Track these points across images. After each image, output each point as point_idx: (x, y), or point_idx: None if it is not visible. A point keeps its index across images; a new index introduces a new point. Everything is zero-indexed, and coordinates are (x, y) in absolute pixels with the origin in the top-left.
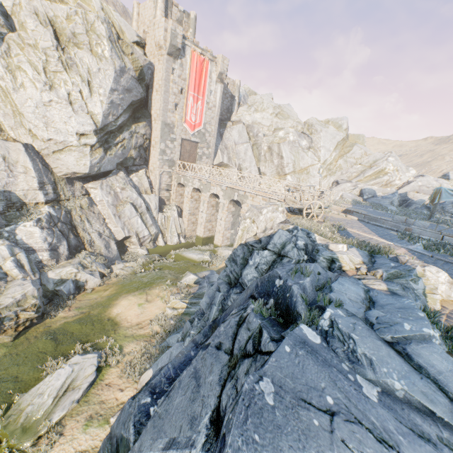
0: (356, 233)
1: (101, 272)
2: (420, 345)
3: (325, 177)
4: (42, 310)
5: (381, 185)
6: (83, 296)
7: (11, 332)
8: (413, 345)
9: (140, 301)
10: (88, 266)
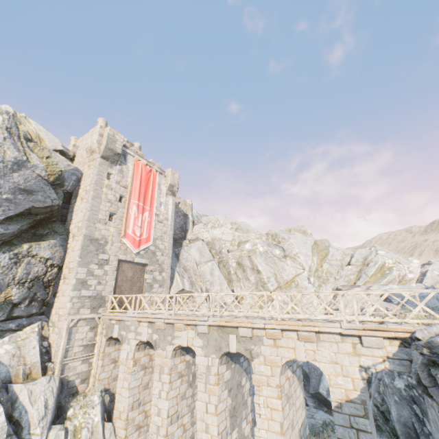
0: None
1: None
2: None
3: (319, 286)
4: None
5: (396, 283)
6: None
7: None
8: None
9: None
10: None
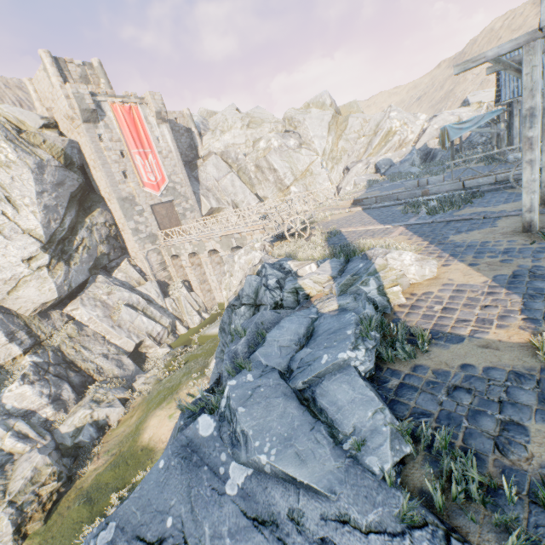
0: (351, 232)
1: (122, 398)
2: (332, 379)
3: (332, 169)
4: (66, 474)
5: (396, 149)
6: (110, 434)
7: (39, 515)
8: (325, 381)
9: (170, 411)
10: (103, 399)
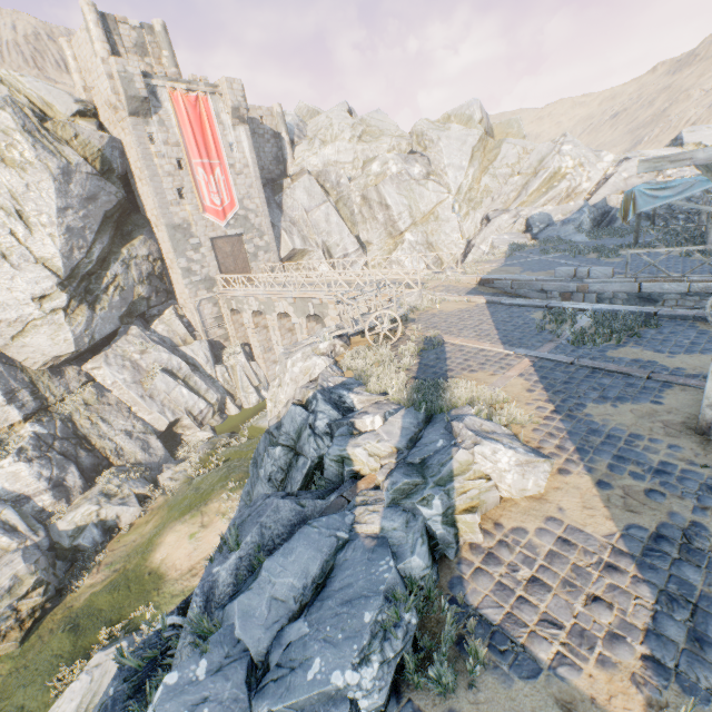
0: (457, 348)
1: (140, 494)
2: None
3: (466, 215)
4: (56, 586)
5: (561, 200)
6: (117, 541)
7: (15, 634)
8: None
9: (193, 529)
10: (116, 493)
